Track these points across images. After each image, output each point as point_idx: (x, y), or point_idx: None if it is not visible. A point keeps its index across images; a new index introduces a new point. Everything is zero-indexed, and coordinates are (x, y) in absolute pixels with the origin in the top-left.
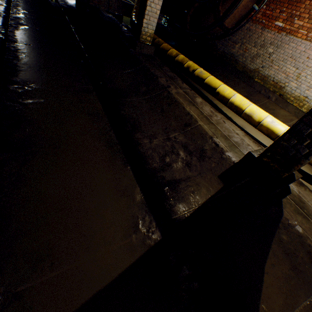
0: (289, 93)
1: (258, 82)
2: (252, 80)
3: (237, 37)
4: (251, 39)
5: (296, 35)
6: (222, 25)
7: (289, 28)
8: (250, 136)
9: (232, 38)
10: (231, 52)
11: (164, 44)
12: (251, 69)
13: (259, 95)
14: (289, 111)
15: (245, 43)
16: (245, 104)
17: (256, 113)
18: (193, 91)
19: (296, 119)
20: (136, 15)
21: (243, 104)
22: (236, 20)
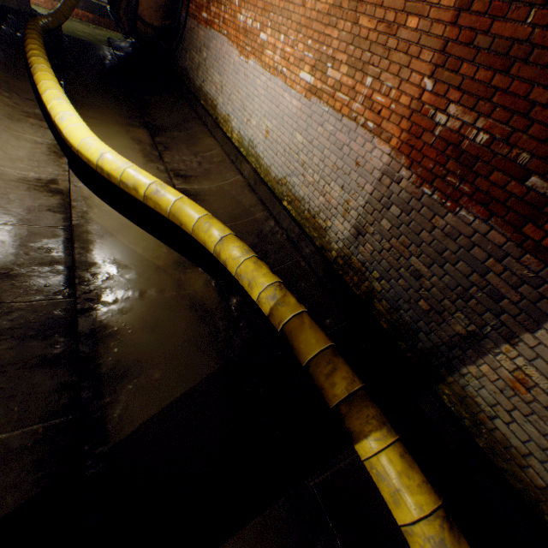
0: (220, 114)
1: (204, 105)
2: (197, 102)
3: (187, 43)
4: (194, 43)
5: (214, 27)
6: (141, 21)
7: (210, 19)
8: (65, 148)
9: (185, 45)
10: (186, 66)
11: (31, 40)
12: (198, 88)
13: (196, 122)
14: (219, 140)
15: (192, 50)
16: (51, 100)
17: (54, 110)
18: (33, 97)
19: (219, 149)
20: (54, 14)
21: (49, 101)
22: (158, 13)
